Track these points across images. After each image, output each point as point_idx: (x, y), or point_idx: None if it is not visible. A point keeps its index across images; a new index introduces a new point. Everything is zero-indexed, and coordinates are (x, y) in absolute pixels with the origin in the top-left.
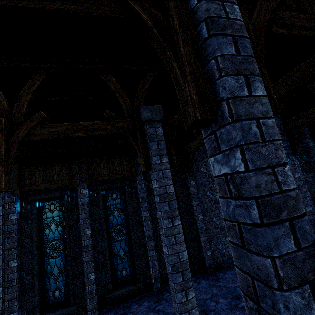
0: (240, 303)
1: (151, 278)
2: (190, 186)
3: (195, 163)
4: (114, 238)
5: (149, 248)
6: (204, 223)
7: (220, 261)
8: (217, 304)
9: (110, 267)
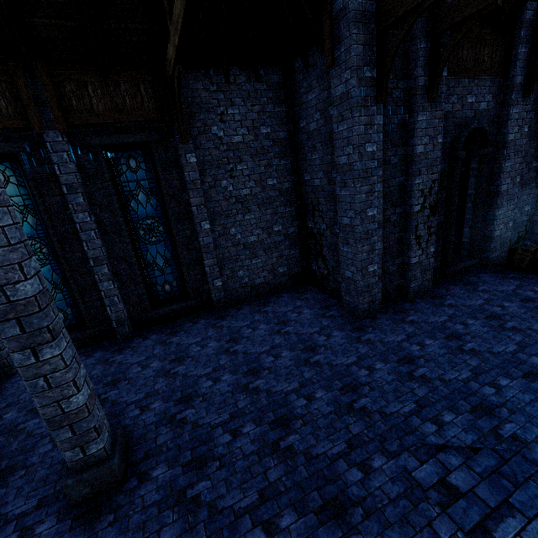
0: (235, 347)
1: (111, 321)
2: (184, 166)
3: (198, 114)
4: None
5: (101, 278)
6: (213, 237)
7: (238, 294)
8: (203, 349)
9: None
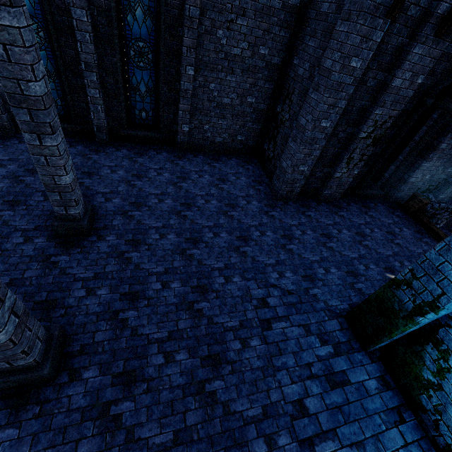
0: (182, 183)
1: (93, 125)
2: None
3: None
4: None
5: (89, 84)
6: (193, 85)
7: (199, 143)
8: (158, 176)
9: None
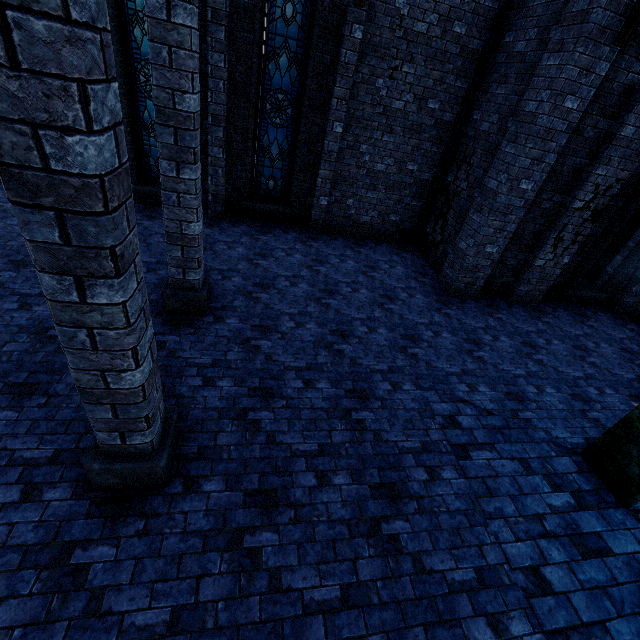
0: (319, 267)
1: (208, 193)
2: (345, 39)
3: None
4: (145, 90)
5: (213, 142)
6: (340, 146)
7: (338, 223)
8: (287, 256)
9: (135, 144)
